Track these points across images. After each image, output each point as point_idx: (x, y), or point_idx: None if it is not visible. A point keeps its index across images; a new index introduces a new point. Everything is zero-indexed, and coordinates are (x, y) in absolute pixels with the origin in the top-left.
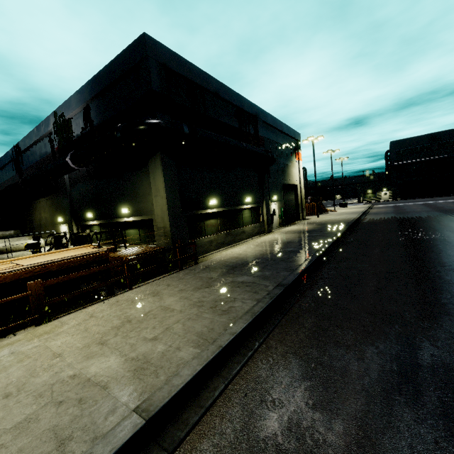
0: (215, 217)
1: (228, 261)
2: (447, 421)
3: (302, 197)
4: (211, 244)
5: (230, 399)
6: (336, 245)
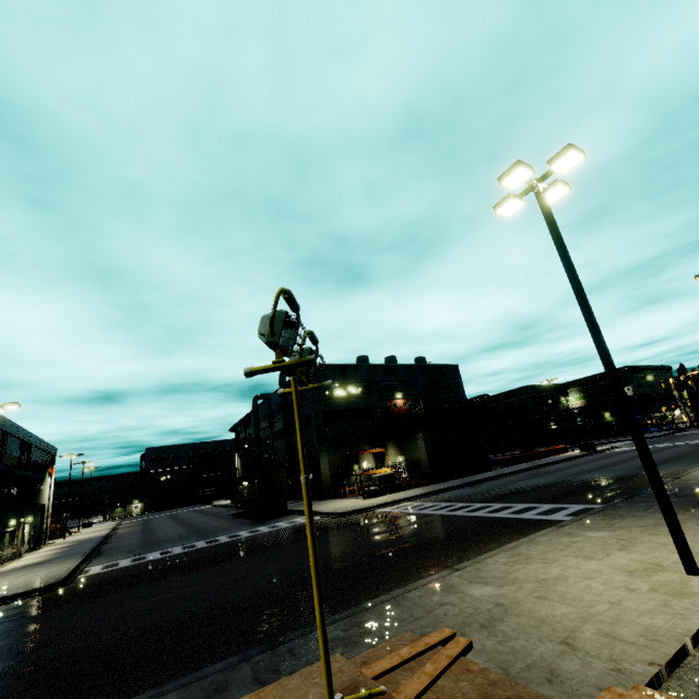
0: None
1: (27, 565)
2: (138, 552)
3: (49, 517)
4: None
5: (91, 565)
6: (100, 545)
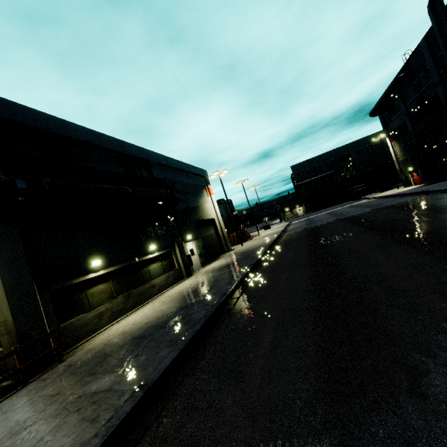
0: (104, 280)
1: (109, 343)
2: None
3: (222, 229)
4: (102, 317)
5: None
6: (247, 279)
